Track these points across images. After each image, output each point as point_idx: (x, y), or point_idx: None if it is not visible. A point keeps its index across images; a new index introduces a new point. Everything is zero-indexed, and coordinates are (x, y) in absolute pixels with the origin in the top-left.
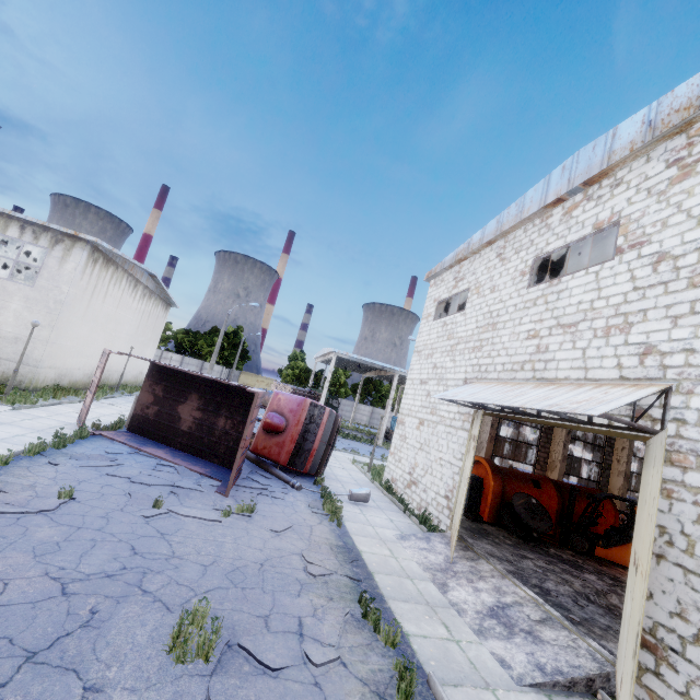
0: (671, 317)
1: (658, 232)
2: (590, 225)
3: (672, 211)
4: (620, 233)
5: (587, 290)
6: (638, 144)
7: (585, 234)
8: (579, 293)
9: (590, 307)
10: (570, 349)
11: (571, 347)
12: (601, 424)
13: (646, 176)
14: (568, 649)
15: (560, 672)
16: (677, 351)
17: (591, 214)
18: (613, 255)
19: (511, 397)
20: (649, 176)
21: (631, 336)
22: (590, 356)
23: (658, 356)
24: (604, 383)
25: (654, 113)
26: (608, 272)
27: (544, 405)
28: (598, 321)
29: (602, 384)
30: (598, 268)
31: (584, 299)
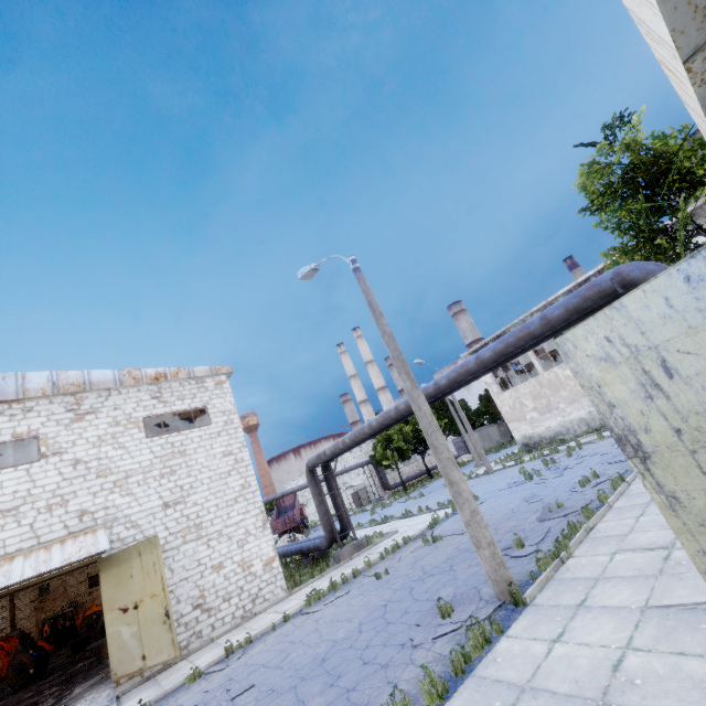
0: (92, 493)
1: (72, 447)
2: (9, 434)
3: (77, 437)
4: (42, 444)
5: (22, 482)
6: (49, 393)
7: (6, 440)
8: (13, 485)
9: (29, 494)
10: (16, 527)
11: (17, 525)
12: (65, 566)
13: (54, 412)
14: (94, 700)
15: (111, 699)
16: (101, 509)
17: (8, 426)
18: (39, 458)
19: (3, 578)
20: (56, 413)
21: (70, 507)
22: (39, 527)
23: (91, 514)
24: (61, 540)
25: (57, 378)
26: (39, 469)
27: (60, 562)
28: (40, 502)
29: (62, 540)
30: (29, 466)
31: (21, 488)
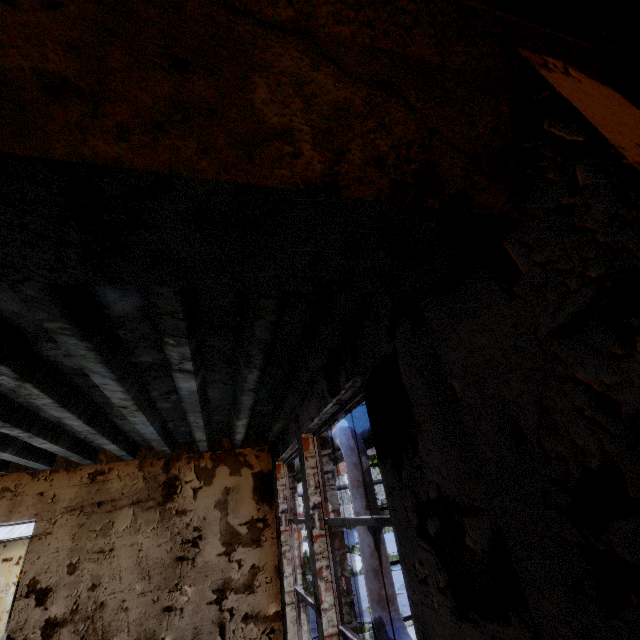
0: None
1: None
2: None
3: None
4: None
5: None
6: None
7: None
8: None
9: None
10: None
11: None
12: None
13: None
14: None
15: None
16: None
17: None
18: None
19: None
20: None
21: None
22: None
23: None
24: None
25: None
26: None
27: None
28: None
29: None
30: None
31: None
